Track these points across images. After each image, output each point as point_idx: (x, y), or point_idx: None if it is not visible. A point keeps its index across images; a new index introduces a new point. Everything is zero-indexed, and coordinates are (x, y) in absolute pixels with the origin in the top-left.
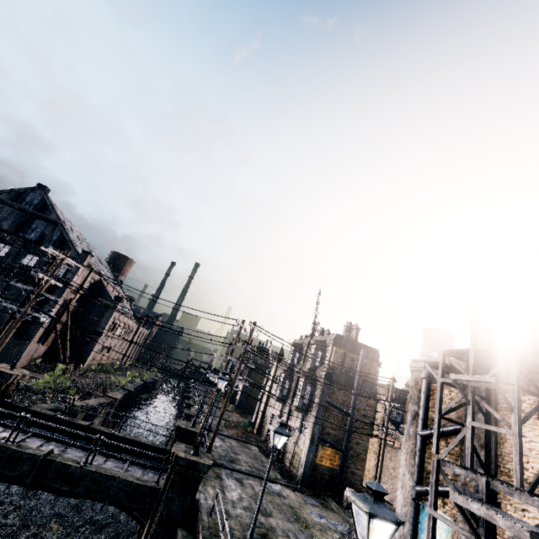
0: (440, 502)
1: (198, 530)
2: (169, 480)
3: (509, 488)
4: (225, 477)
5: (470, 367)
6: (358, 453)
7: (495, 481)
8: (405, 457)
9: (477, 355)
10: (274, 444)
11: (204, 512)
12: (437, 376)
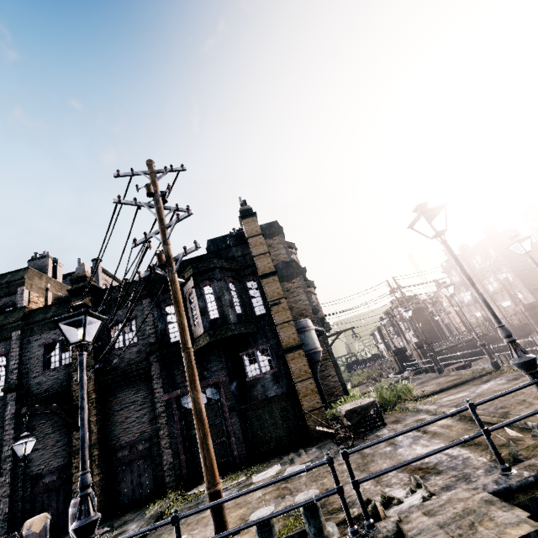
0: None
1: None
2: (527, 317)
3: None
4: None
5: None
6: None
7: None
8: None
9: None
10: None
11: None
12: None
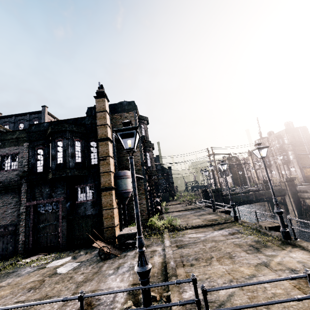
0: None
1: (303, 192)
2: (286, 185)
3: None
4: None
5: None
6: None
7: None
8: None
9: None
10: None
11: (298, 190)
12: None
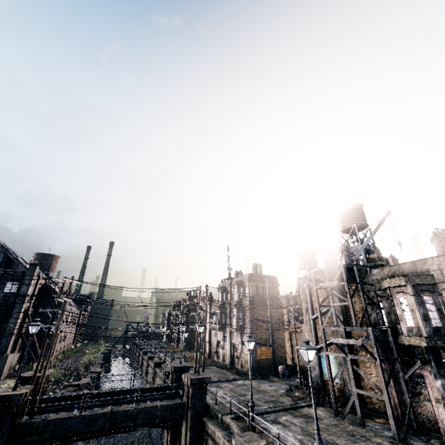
0: (329, 349)
1: (214, 414)
2: (189, 395)
3: (352, 328)
4: (209, 387)
5: (326, 277)
6: (280, 343)
7: (347, 327)
8: (307, 334)
9: (328, 270)
10: (249, 348)
11: (212, 405)
12: (313, 286)
